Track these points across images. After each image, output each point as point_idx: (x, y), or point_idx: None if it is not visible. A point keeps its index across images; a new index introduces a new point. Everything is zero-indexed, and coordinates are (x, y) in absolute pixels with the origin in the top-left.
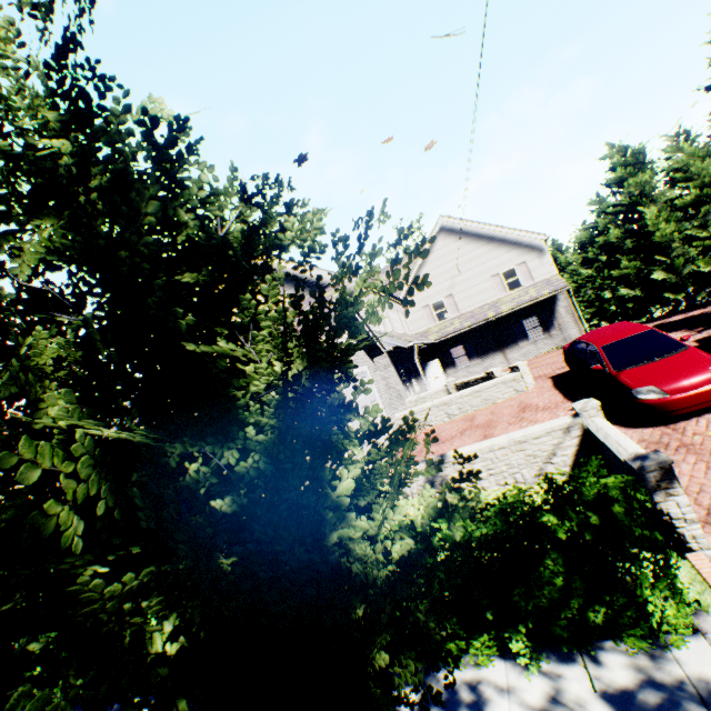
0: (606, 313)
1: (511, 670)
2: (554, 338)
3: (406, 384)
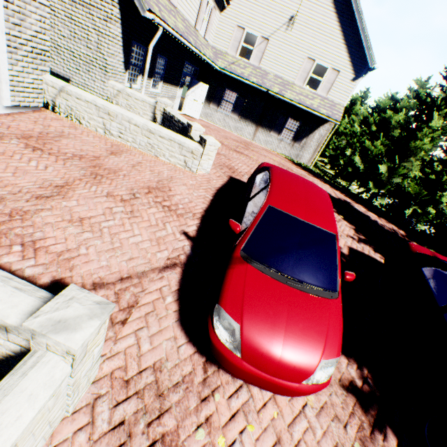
0: (335, 162)
1: None
2: (294, 149)
3: (138, 71)
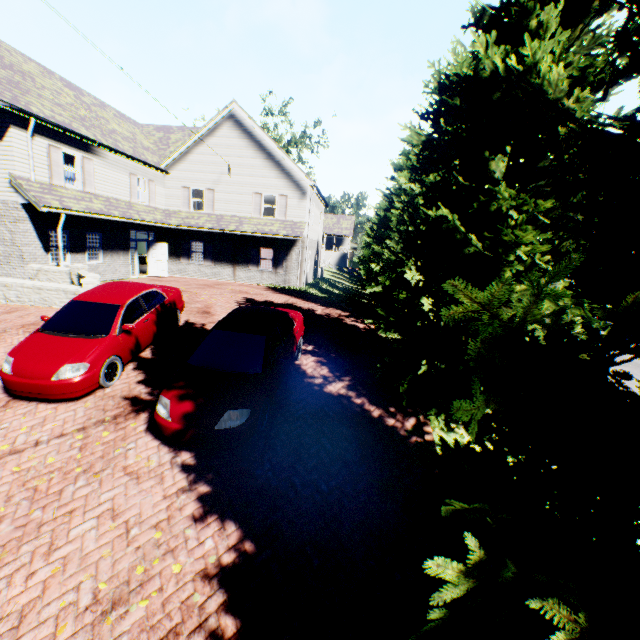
0: None
1: None
2: (279, 276)
3: (66, 251)
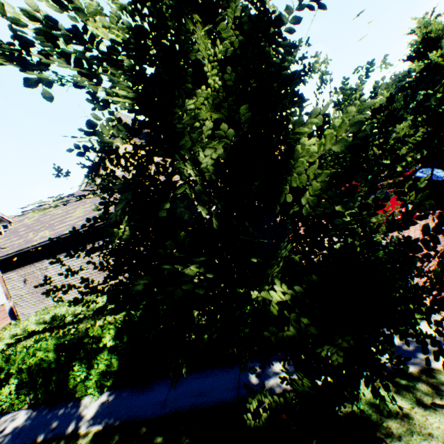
0: None
1: None
2: None
3: None
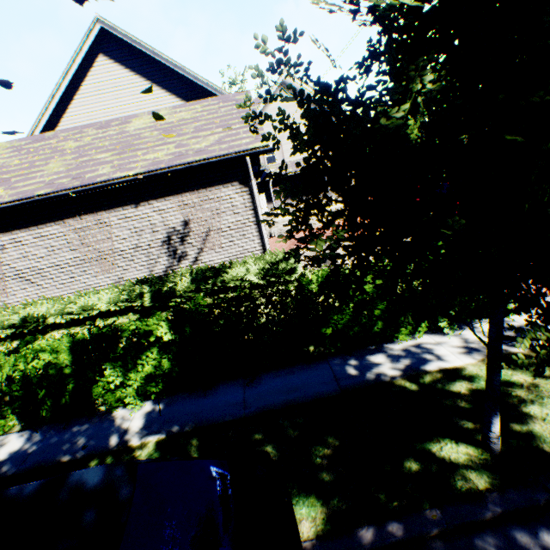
0: None
1: (434, 337)
2: None
3: None
